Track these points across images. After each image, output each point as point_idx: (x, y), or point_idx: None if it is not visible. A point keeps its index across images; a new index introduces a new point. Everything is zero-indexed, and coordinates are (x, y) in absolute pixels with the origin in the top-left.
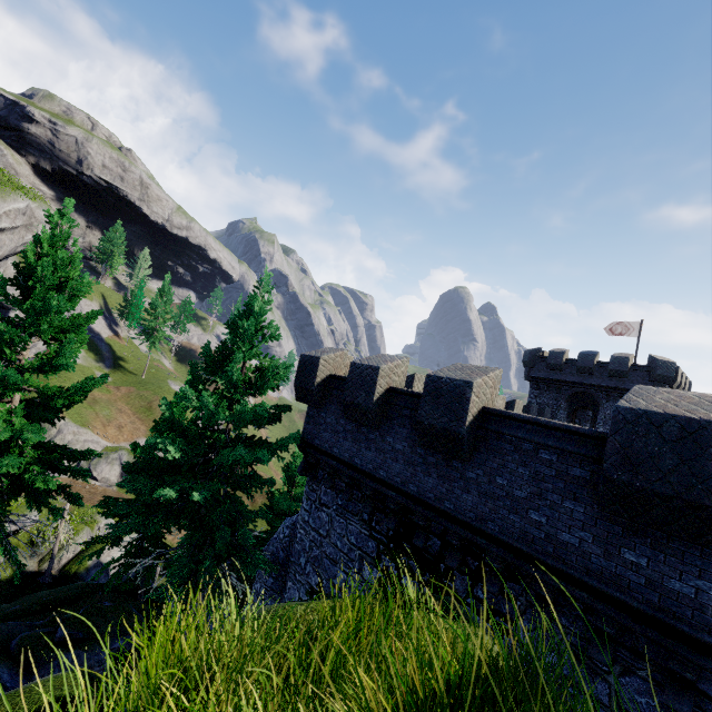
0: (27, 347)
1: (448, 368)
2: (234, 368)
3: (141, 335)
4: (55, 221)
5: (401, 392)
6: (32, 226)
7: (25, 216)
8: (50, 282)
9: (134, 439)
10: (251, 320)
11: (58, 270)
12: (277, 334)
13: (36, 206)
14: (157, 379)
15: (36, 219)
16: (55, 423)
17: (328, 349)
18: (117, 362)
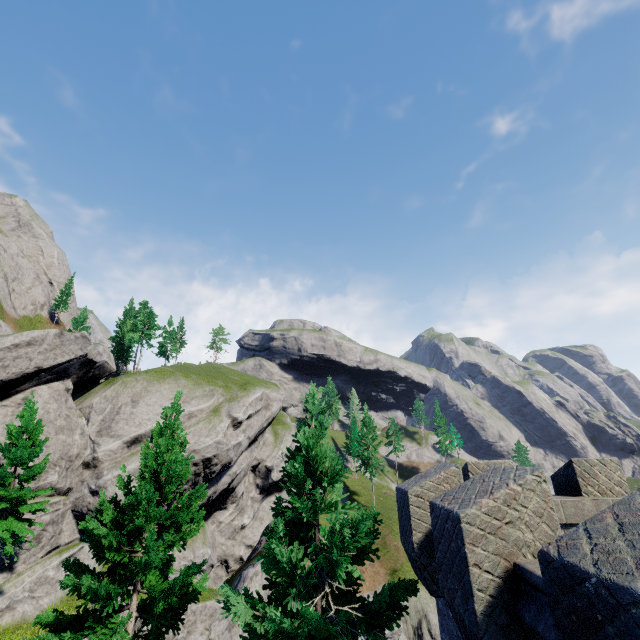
0: (143, 541)
1: (620, 511)
2: (273, 544)
3: (360, 466)
4: (164, 414)
5: (536, 586)
6: (269, 405)
7: (262, 401)
8: (149, 471)
9: (375, 587)
10: (296, 460)
11: (159, 457)
12: (340, 468)
13: (269, 391)
14: (386, 509)
15: (270, 400)
16: (173, 629)
17: (432, 469)
18: (351, 497)
